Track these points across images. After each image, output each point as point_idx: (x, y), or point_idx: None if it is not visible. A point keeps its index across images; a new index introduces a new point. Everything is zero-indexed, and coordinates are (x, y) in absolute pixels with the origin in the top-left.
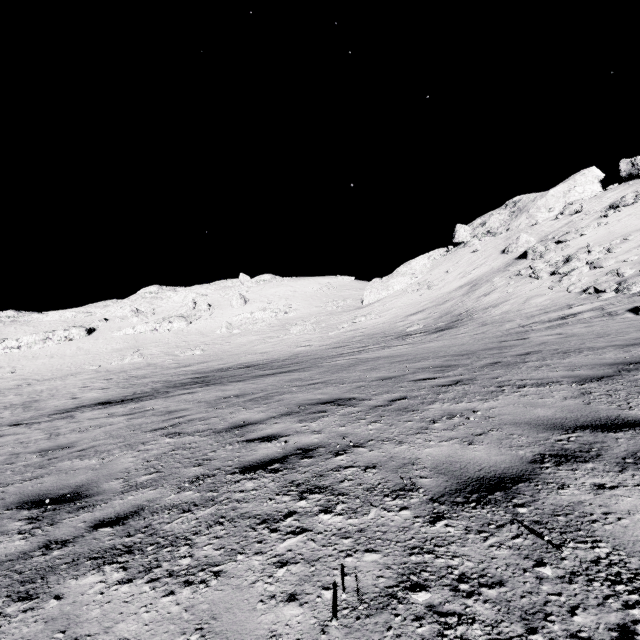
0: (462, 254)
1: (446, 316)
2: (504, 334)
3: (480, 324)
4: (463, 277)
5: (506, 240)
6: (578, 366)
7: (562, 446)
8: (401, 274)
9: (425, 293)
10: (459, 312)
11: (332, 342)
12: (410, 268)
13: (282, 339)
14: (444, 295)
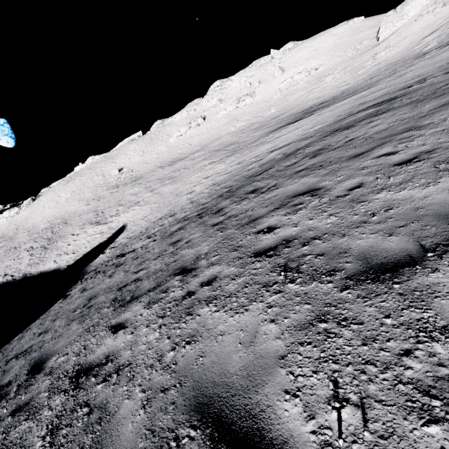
0: None
1: None
2: None
3: None
4: None
5: None
6: None
7: None
8: None
9: (440, 11)
10: None
11: (364, 77)
12: None
13: (323, 88)
14: None
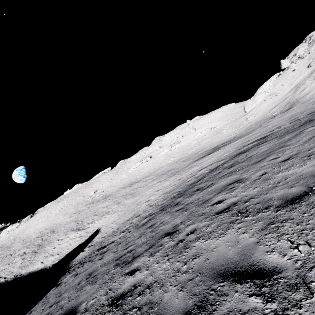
0: (287, 74)
1: (287, 104)
2: (309, 104)
3: (301, 103)
4: (291, 85)
5: (309, 60)
6: (314, 108)
7: (302, 116)
8: (259, 93)
9: (275, 98)
10: (293, 101)
11: (244, 129)
12: (263, 89)
13: (221, 136)
14: (284, 96)
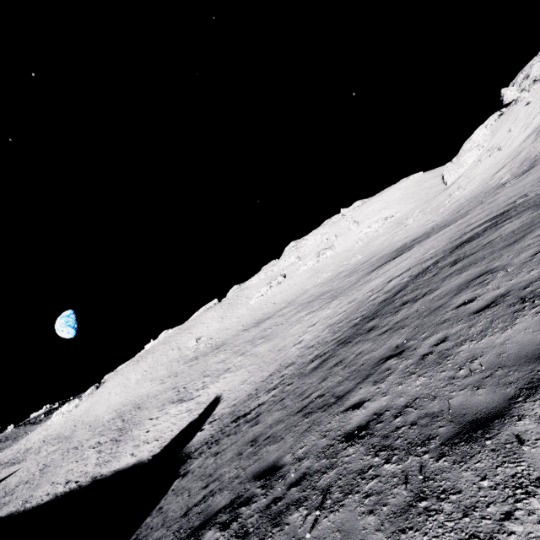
0: (517, 111)
1: (525, 162)
2: None
3: None
4: (526, 129)
5: None
6: None
7: None
8: (467, 151)
9: (498, 155)
10: (534, 155)
11: (449, 213)
12: (473, 143)
13: (406, 229)
14: (516, 149)
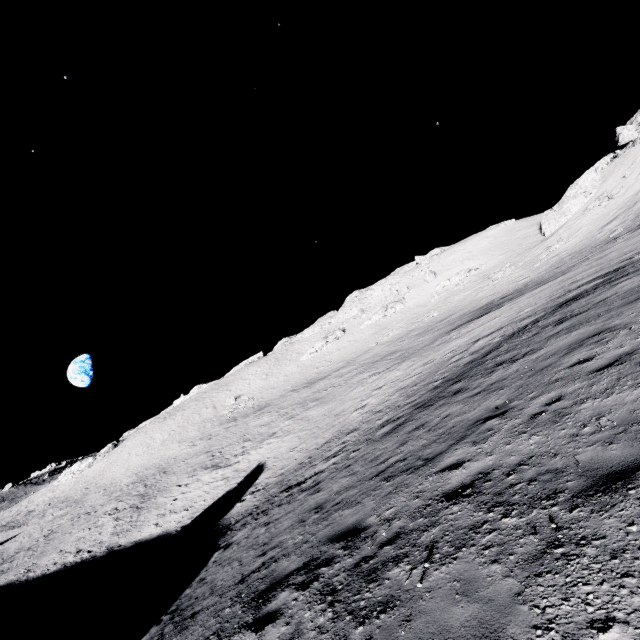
0: (634, 154)
1: None
2: None
3: None
4: None
5: None
6: None
7: None
8: (571, 197)
9: (609, 204)
10: None
11: (546, 268)
12: (579, 188)
13: (494, 285)
14: (631, 199)
